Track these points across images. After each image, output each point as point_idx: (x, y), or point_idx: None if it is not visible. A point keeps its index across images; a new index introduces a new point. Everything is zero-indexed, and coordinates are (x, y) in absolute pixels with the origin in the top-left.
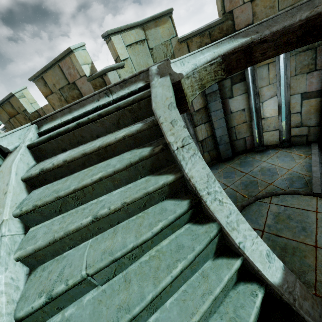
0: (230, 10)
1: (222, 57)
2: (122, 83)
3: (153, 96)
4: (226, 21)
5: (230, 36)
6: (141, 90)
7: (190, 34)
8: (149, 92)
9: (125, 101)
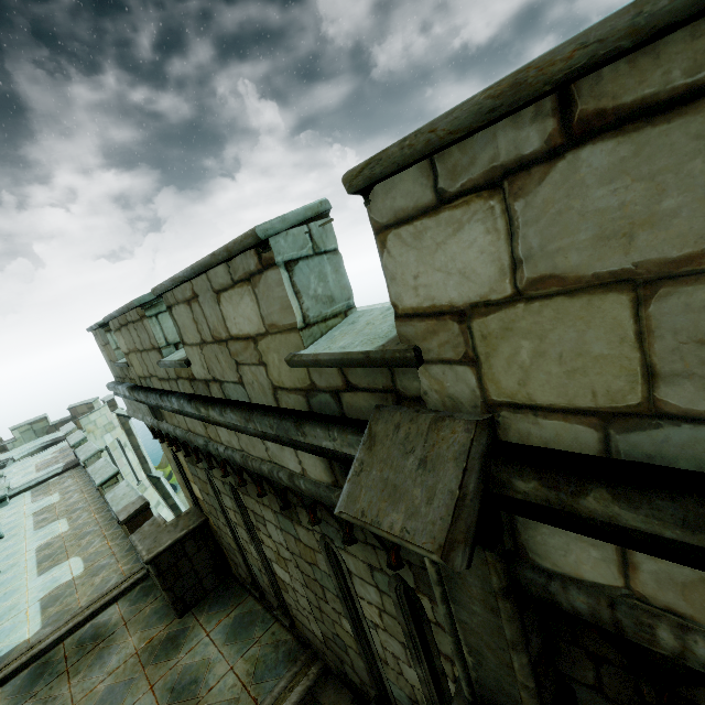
0: (75, 415)
1: (43, 446)
2: (3, 460)
3: (8, 464)
4: (74, 418)
5: (46, 441)
6: (7, 462)
7: (57, 423)
8: (8, 463)
9: (2, 465)
